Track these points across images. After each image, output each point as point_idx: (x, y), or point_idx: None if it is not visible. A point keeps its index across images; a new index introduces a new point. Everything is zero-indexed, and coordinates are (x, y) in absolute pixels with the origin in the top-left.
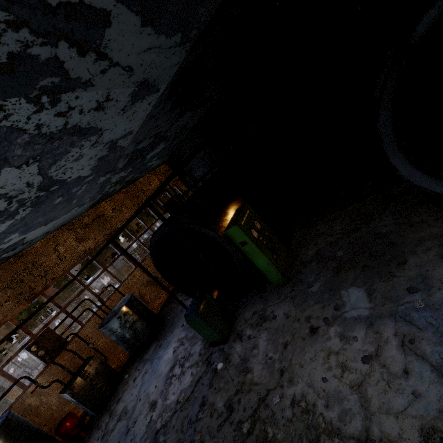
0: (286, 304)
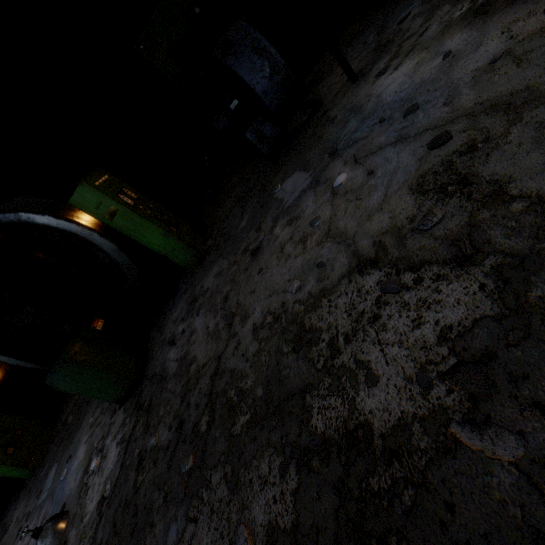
0: (23, 502)
